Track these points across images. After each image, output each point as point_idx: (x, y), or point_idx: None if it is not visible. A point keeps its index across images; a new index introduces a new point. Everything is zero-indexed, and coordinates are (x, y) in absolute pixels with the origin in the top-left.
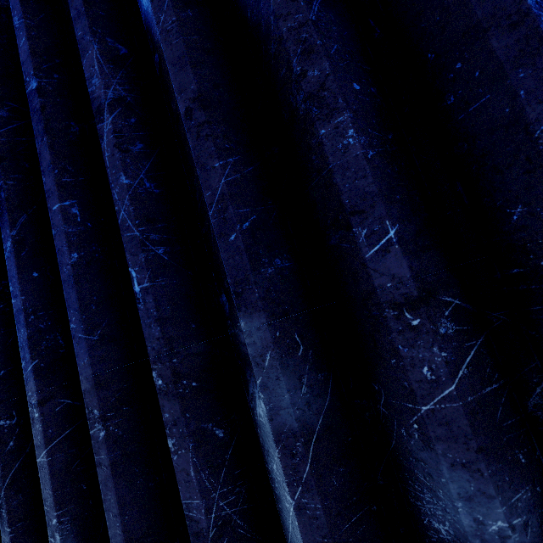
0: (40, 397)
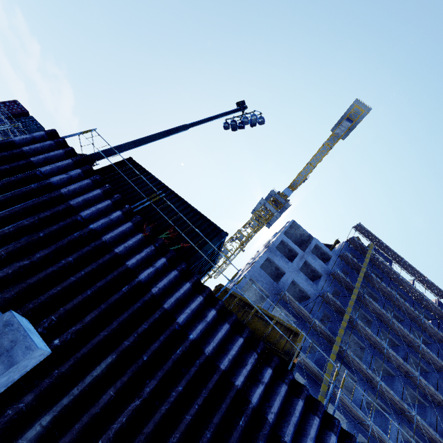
0: None
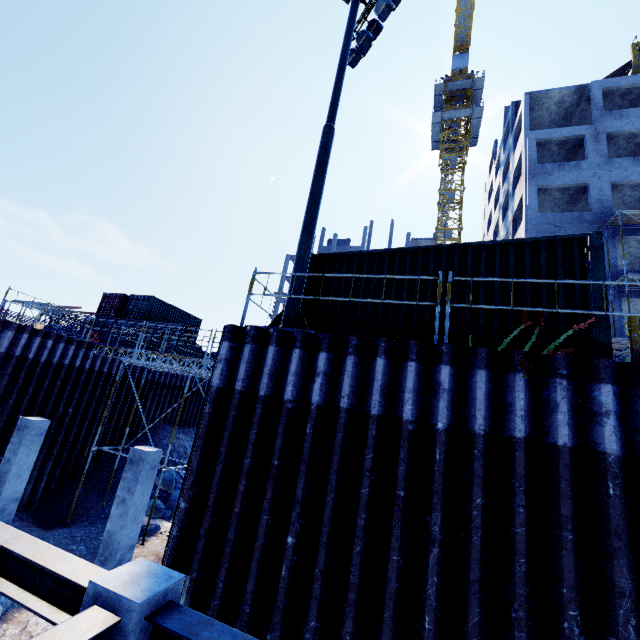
0: (352, 630)
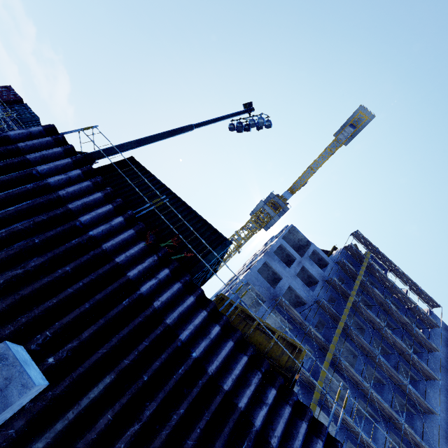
0: None
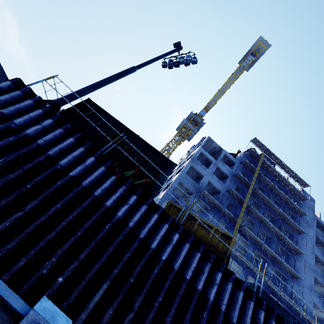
0: None
